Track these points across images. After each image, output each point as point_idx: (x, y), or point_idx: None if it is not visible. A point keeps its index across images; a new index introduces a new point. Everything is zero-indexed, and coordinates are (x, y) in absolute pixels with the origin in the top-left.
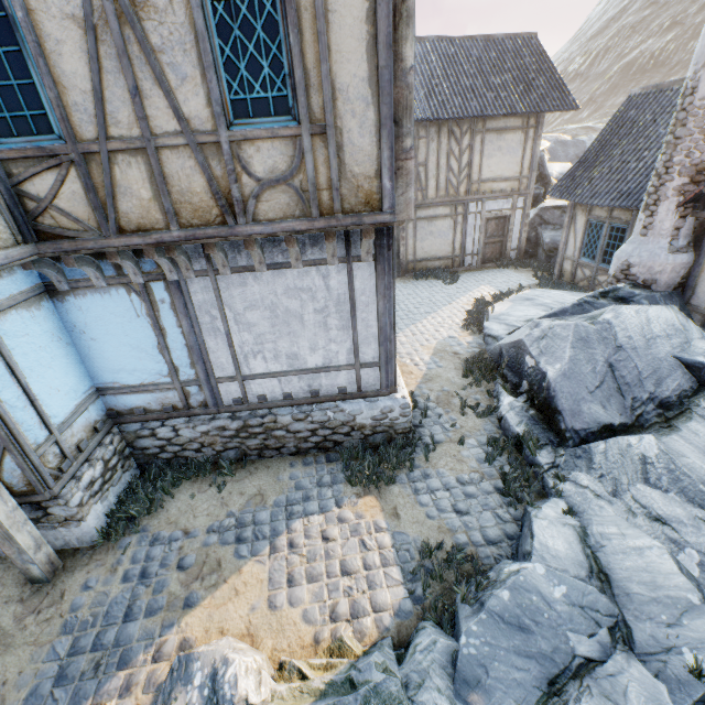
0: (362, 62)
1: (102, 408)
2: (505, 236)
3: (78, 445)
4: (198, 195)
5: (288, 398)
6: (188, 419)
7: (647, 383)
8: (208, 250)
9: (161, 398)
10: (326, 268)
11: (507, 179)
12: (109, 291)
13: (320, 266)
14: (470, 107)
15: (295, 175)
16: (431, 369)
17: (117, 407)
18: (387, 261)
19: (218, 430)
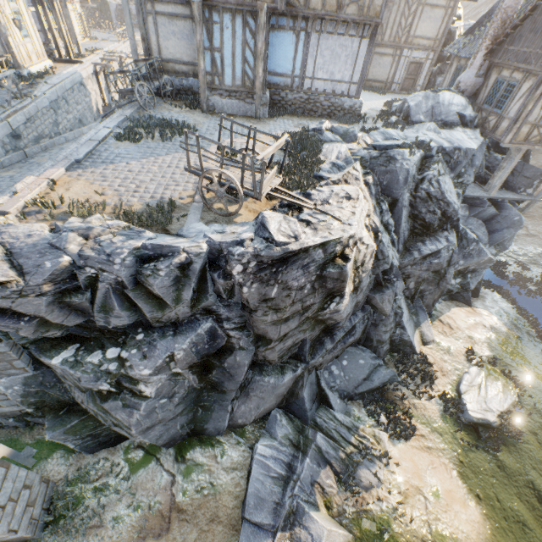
0: None
1: (266, 80)
2: (417, 76)
3: (266, 85)
4: (333, 1)
5: (324, 91)
6: (291, 92)
7: (442, 116)
8: (326, 22)
9: (285, 81)
10: (354, 39)
11: (428, 38)
12: (288, 32)
13: (352, 38)
14: None
15: (360, 1)
16: (367, 112)
17: (270, 81)
18: (372, 41)
19: (300, 98)
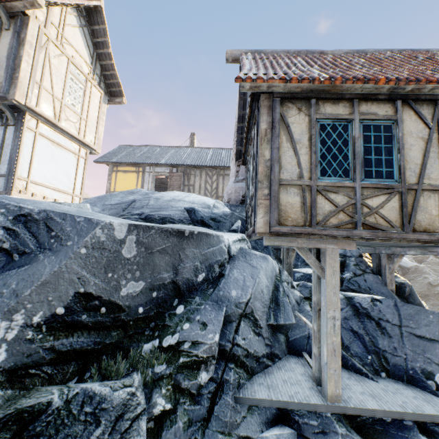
0: (6, 53)
1: None
2: None
3: None
4: None
5: None
6: None
7: (146, 209)
8: None
9: None
10: None
11: None
12: None
13: None
14: (214, 163)
15: None
16: None
17: None
18: (21, 127)
19: None
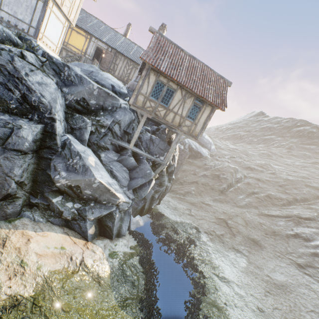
0: None
1: None
2: None
3: None
4: None
5: (9, 22)
6: None
7: (97, 78)
8: None
9: None
10: None
11: None
12: None
13: None
14: (134, 58)
15: None
16: None
17: None
18: (46, 5)
19: None
